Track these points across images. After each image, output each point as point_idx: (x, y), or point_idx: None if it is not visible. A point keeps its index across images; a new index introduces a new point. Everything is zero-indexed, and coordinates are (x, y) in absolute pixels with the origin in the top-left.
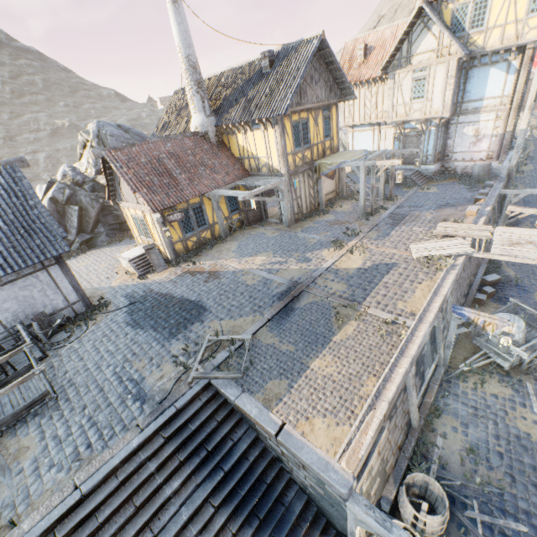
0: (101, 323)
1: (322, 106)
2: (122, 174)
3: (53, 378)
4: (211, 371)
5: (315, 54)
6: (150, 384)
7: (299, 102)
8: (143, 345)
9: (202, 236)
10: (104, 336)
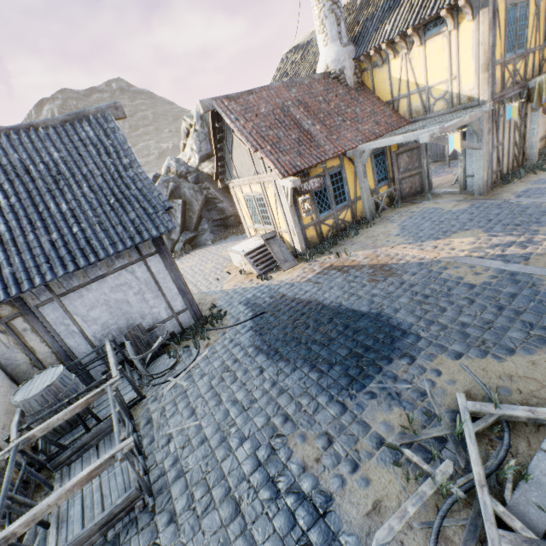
0: (216, 345)
1: None
2: (238, 128)
3: (149, 448)
4: (543, 528)
5: None
6: (353, 527)
7: None
8: (297, 398)
9: (340, 217)
10: (224, 370)
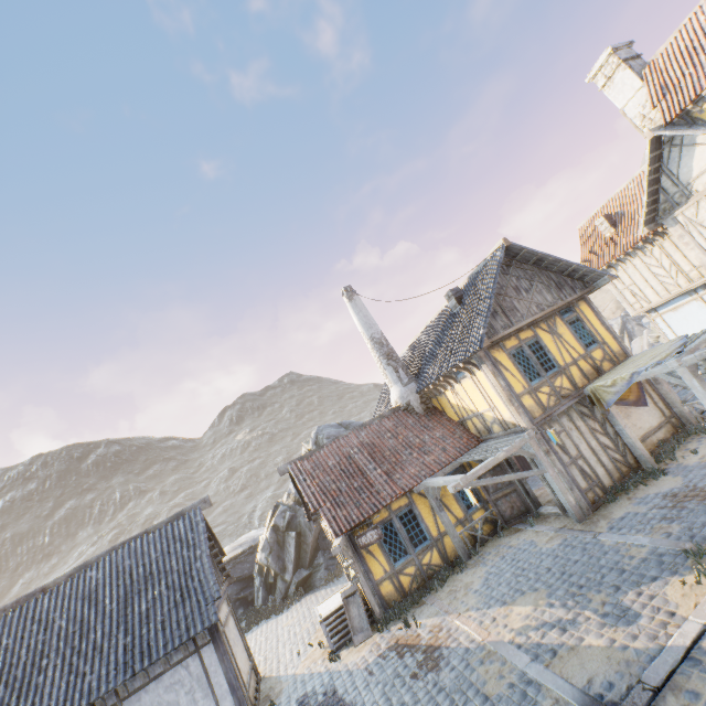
0: None
1: (556, 311)
2: (303, 489)
3: None
4: None
5: (510, 263)
6: None
7: (506, 323)
8: None
9: (424, 561)
10: None
